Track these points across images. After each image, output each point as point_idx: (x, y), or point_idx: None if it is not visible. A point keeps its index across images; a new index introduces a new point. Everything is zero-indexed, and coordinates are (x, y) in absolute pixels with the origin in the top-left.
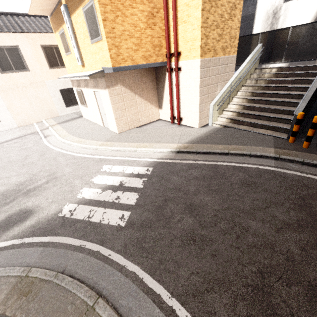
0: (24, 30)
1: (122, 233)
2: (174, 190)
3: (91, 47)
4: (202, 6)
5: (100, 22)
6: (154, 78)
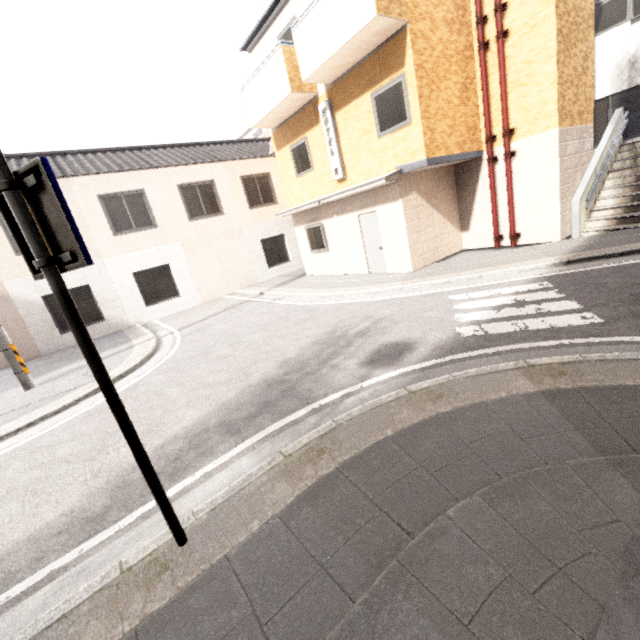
0: (220, 159)
1: (614, 326)
2: (633, 287)
3: (377, 144)
4: (556, 57)
5: (412, 101)
6: (453, 183)
